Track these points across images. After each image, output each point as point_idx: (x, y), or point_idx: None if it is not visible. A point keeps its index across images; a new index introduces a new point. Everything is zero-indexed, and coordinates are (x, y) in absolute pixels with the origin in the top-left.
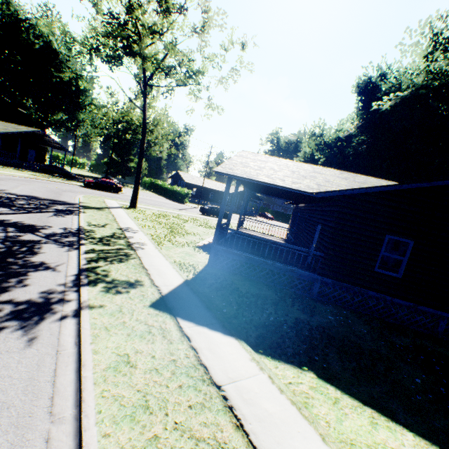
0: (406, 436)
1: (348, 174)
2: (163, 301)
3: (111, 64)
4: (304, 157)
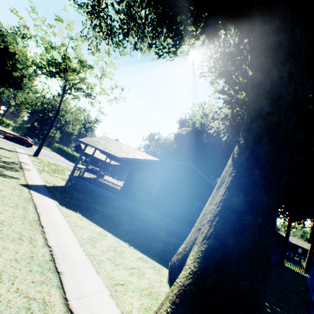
0: (100, 228)
1: (151, 157)
2: (27, 185)
3: (48, 76)
4: (153, 150)
